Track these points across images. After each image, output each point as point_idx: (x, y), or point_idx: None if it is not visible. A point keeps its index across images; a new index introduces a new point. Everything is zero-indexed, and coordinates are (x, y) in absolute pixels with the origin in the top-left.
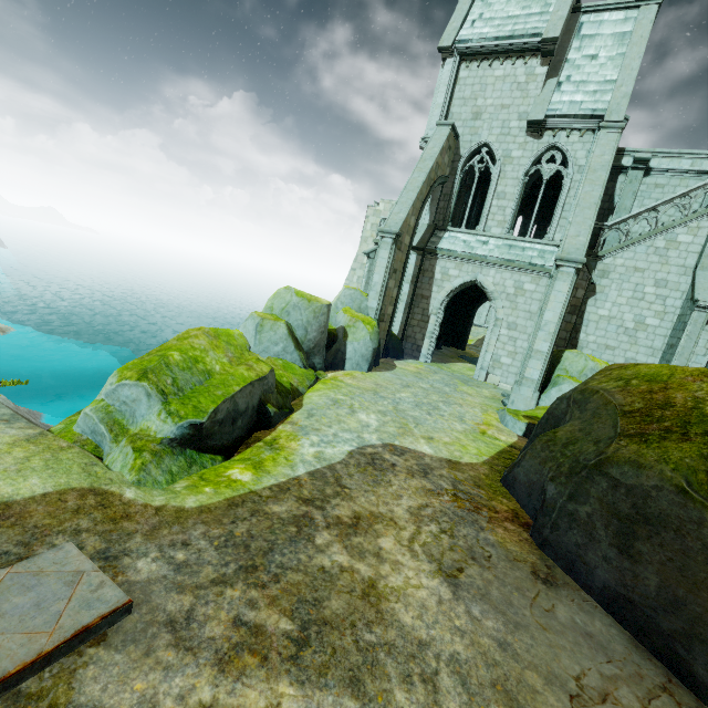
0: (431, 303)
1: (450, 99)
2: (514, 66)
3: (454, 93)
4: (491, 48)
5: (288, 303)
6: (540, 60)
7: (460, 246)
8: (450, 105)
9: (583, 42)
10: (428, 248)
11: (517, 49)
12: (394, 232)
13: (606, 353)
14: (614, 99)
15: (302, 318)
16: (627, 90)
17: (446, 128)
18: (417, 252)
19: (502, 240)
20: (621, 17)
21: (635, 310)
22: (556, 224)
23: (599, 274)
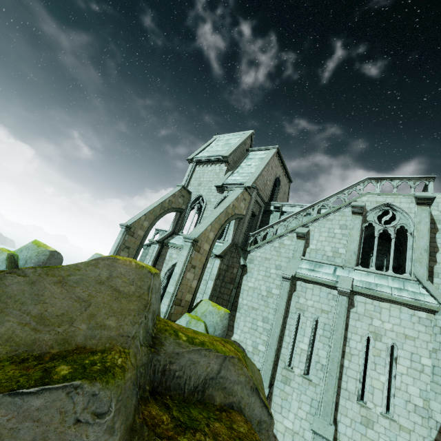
0: (161, 274)
1: (190, 178)
2: (215, 166)
3: (192, 176)
4: (207, 160)
5: (25, 246)
6: (225, 164)
7: (180, 241)
8: (190, 180)
9: (248, 160)
10: (165, 242)
11: (215, 160)
12: (125, 225)
13: (252, 312)
14: (250, 178)
15: (28, 254)
16: (256, 175)
17: (180, 187)
18: (159, 244)
19: None
20: (263, 152)
21: (266, 283)
22: (226, 232)
23: (249, 261)
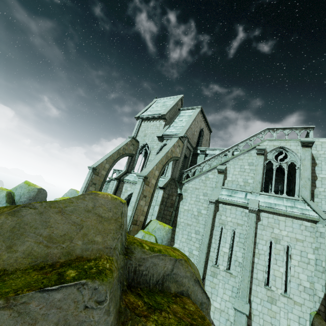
0: None
1: (138, 131)
2: (156, 122)
3: (139, 129)
4: (149, 117)
5: (19, 185)
6: (163, 120)
7: (132, 178)
8: (138, 133)
9: (180, 117)
10: (121, 179)
11: (156, 117)
12: (92, 167)
13: (188, 227)
14: (182, 130)
15: (21, 191)
16: (186, 128)
17: (131, 138)
18: (117, 180)
19: None
20: (191, 111)
21: (197, 206)
22: (166, 170)
23: (183, 191)
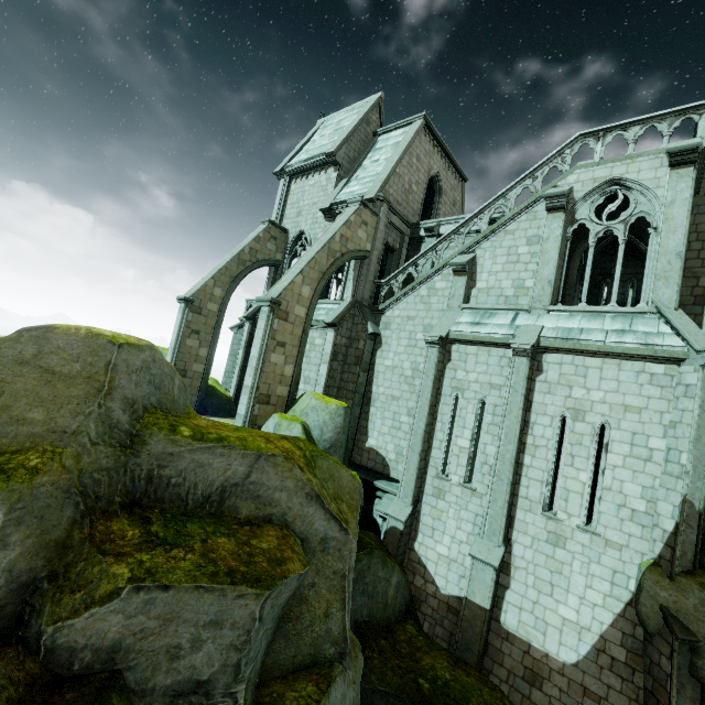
0: None
1: (284, 205)
2: (320, 176)
3: (287, 201)
4: (305, 167)
5: None
6: (334, 168)
7: None
8: (285, 209)
9: (374, 153)
10: (257, 317)
11: (318, 164)
12: (183, 298)
13: (393, 404)
14: (374, 184)
15: None
16: (384, 176)
17: (266, 224)
18: (249, 321)
19: None
20: (401, 132)
21: (411, 357)
22: (343, 285)
23: (383, 327)
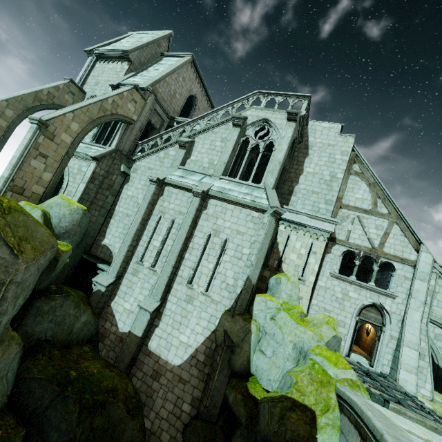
0: None
1: (87, 75)
2: (117, 64)
3: (91, 73)
4: (108, 54)
5: None
6: (127, 63)
7: None
8: (88, 78)
9: (158, 65)
10: None
11: (118, 56)
12: None
13: (126, 219)
14: (148, 80)
15: None
16: (156, 78)
17: (68, 81)
18: None
19: (86, 145)
20: (177, 59)
21: (144, 192)
22: (113, 137)
23: (133, 170)
